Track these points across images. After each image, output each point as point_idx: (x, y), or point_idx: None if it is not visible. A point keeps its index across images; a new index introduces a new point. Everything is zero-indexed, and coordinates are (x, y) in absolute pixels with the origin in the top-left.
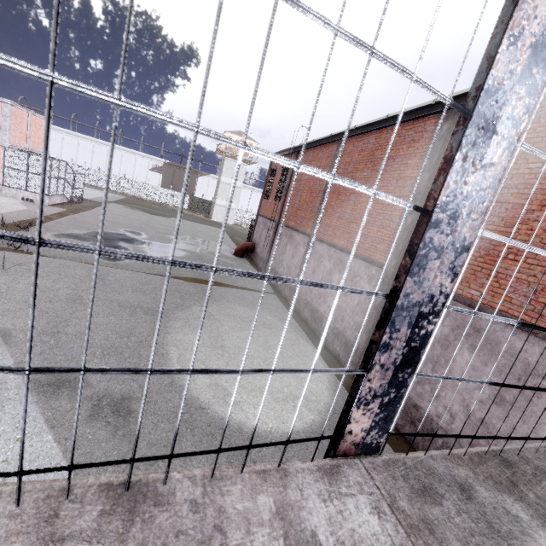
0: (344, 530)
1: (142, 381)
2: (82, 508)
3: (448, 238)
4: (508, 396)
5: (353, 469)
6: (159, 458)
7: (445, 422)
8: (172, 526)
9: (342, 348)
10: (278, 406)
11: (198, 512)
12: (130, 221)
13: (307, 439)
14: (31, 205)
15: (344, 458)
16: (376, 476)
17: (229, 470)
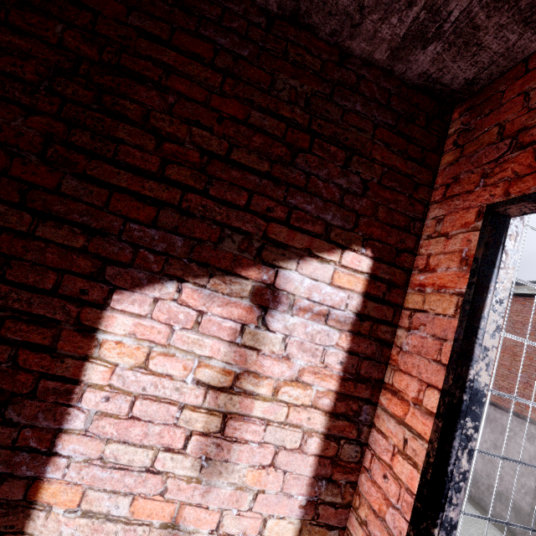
0: None
1: None
2: None
3: None
4: None
5: None
6: None
7: None
8: None
9: (512, 514)
10: None
11: None
12: None
13: None
14: None
15: None
16: None
17: None
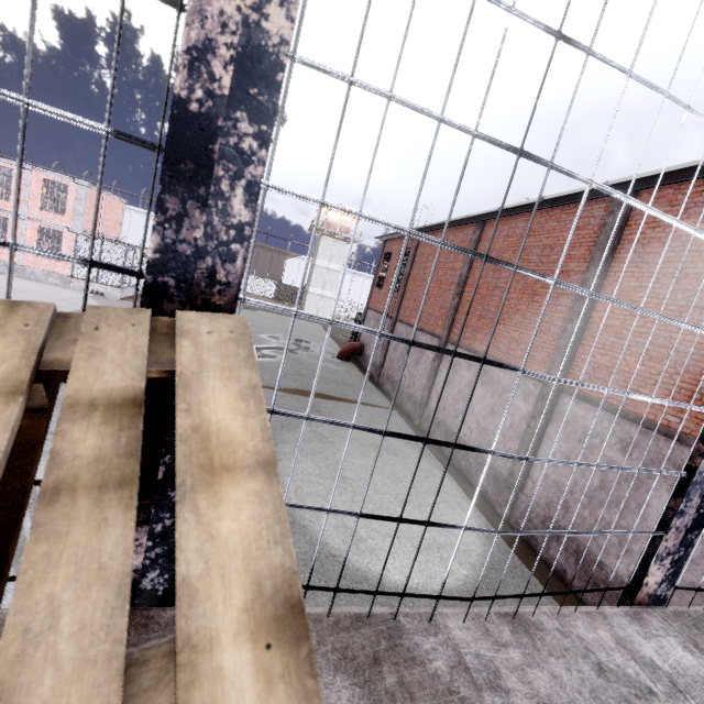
0: (671, 660)
1: None
2: (497, 627)
3: None
4: None
5: (652, 616)
6: (535, 595)
7: None
8: (559, 645)
9: (491, 483)
10: (421, 556)
11: (567, 637)
12: None
13: (618, 588)
14: (102, 299)
15: (639, 607)
16: (672, 623)
17: (564, 610)
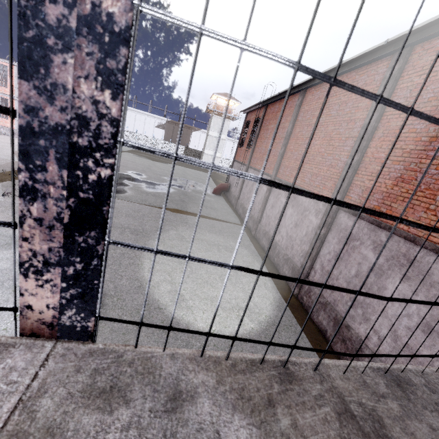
0: None
1: (117, 283)
2: None
3: (73, 12)
4: (436, 325)
5: (28, 352)
6: None
7: (373, 344)
8: None
9: (290, 272)
10: (224, 313)
11: None
12: (136, 165)
13: None
14: None
15: (33, 339)
16: (53, 364)
17: None
